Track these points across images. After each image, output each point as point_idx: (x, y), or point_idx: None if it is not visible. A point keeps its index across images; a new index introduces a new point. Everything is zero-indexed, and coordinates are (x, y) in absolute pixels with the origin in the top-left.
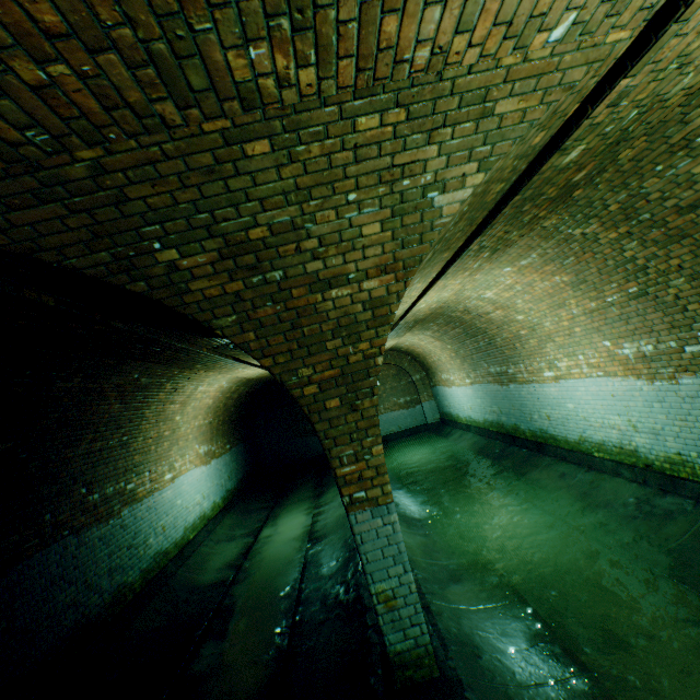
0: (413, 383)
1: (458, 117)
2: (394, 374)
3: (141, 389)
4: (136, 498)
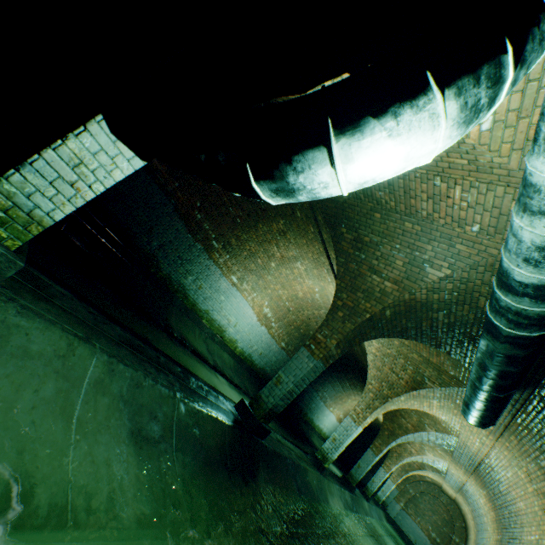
0: (451, 539)
1: (431, 420)
2: (444, 517)
3: (355, 386)
4: (325, 403)
